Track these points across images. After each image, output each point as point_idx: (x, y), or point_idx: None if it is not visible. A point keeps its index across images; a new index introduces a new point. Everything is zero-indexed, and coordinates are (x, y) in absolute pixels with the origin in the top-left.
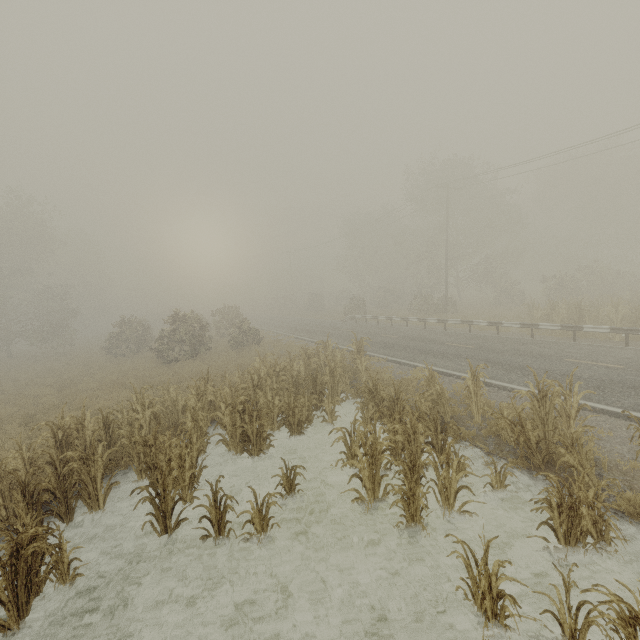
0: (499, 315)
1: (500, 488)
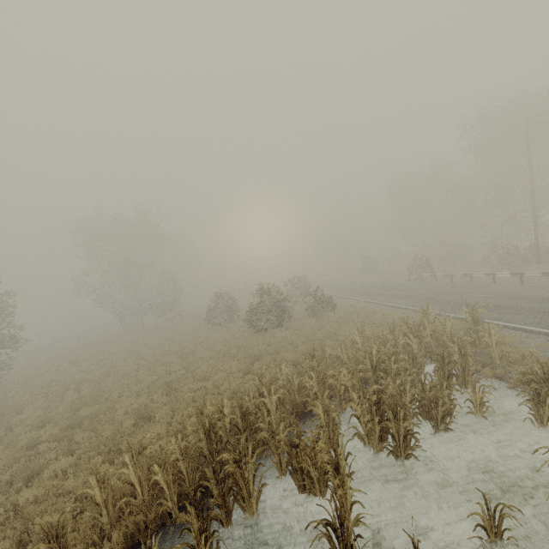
0: None
1: None
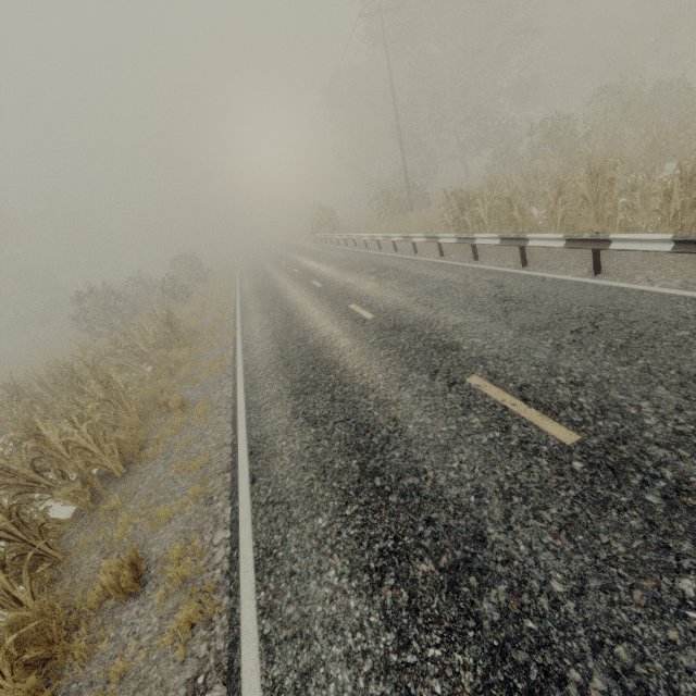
0: None
1: None
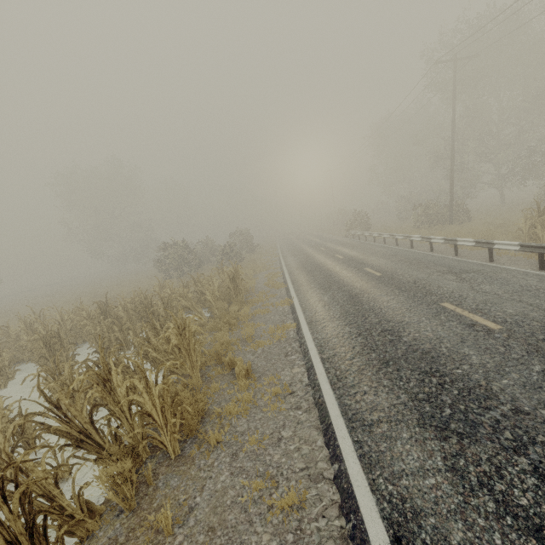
0: (511, 224)
1: (66, 477)
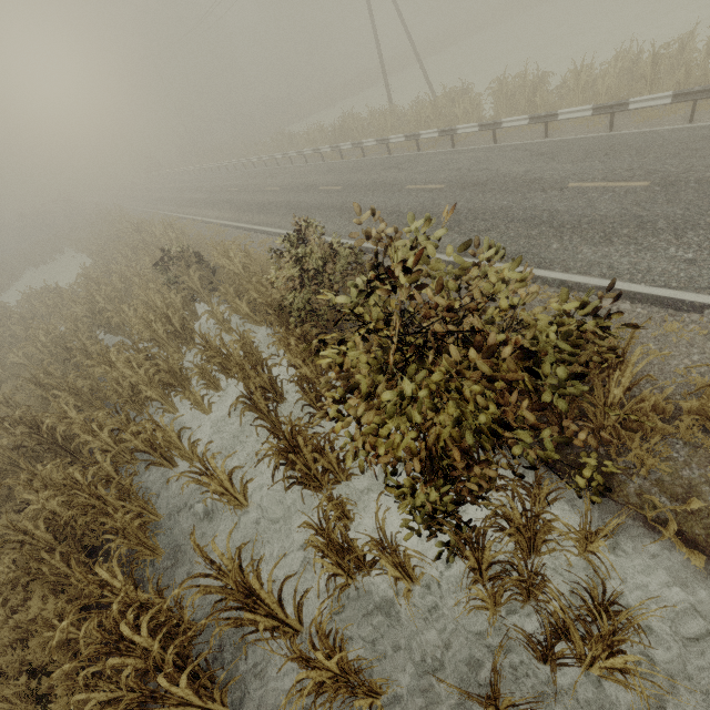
0: None
1: None
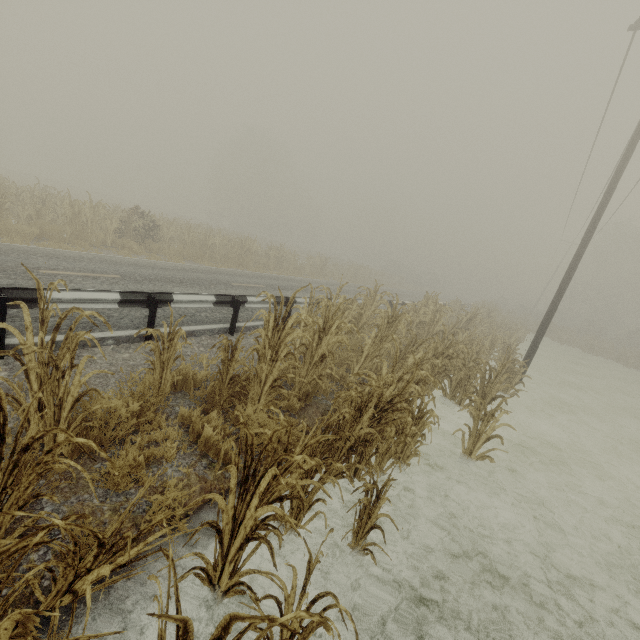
0: None
1: None
